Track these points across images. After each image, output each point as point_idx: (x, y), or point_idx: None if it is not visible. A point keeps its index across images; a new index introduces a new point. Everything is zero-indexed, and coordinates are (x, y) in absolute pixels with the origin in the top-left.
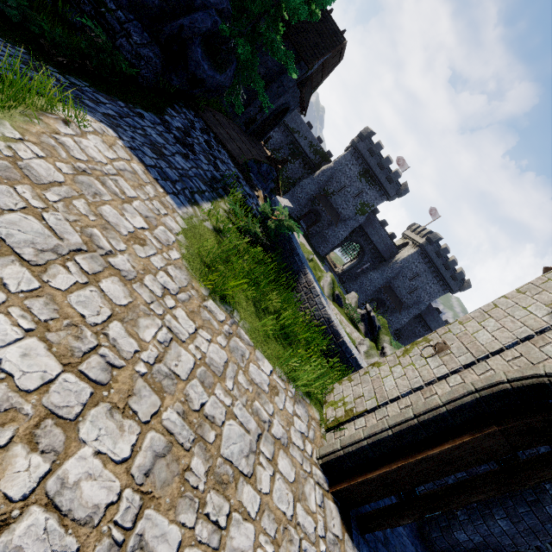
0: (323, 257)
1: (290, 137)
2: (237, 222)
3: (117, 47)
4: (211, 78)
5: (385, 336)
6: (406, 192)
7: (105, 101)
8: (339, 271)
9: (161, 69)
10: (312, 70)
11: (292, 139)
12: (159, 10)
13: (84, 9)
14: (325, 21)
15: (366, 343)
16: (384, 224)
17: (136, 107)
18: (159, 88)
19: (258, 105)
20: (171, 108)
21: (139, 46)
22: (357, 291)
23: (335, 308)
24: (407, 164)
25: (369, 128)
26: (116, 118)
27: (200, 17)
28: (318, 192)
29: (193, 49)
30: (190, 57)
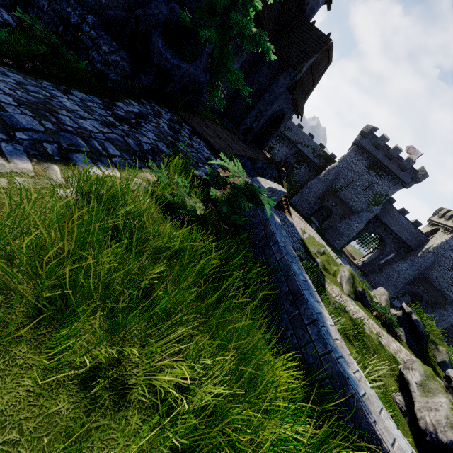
0: (340, 250)
1: (294, 148)
2: (156, 194)
3: (90, 60)
4: (177, 68)
5: (437, 346)
6: (425, 177)
7: (17, 77)
8: (359, 263)
9: (132, 73)
10: (301, 73)
11: (296, 149)
12: (126, 21)
13: (67, 40)
14: (308, 31)
15: (416, 368)
16: (403, 212)
17: (72, 89)
18: (134, 93)
19: (253, 115)
20: (134, 100)
21: (107, 54)
22: (384, 283)
23: (359, 309)
24: (419, 151)
25: (370, 125)
26: (5, 81)
27: (154, 4)
28: (326, 190)
29: (153, 41)
30: (152, 50)
